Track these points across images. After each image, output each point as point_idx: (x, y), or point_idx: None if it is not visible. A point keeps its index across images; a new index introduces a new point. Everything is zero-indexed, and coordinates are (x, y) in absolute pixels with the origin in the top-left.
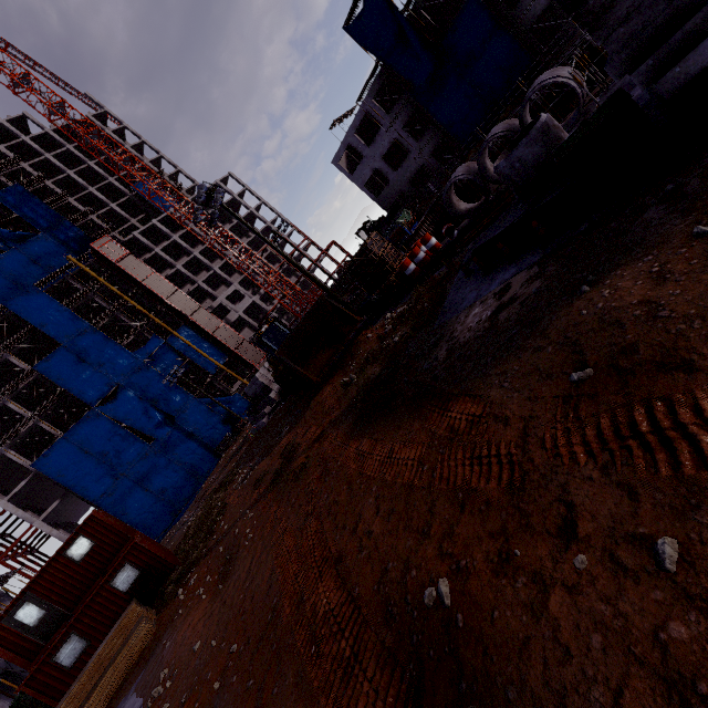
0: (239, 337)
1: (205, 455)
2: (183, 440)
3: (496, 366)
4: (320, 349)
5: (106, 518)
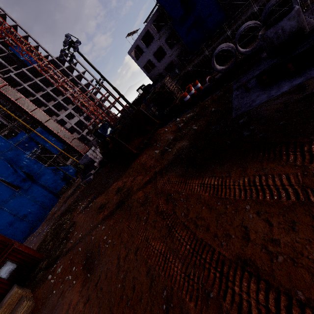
0: (72, 136)
1: (50, 196)
2: (37, 189)
3: None
4: (135, 136)
5: None
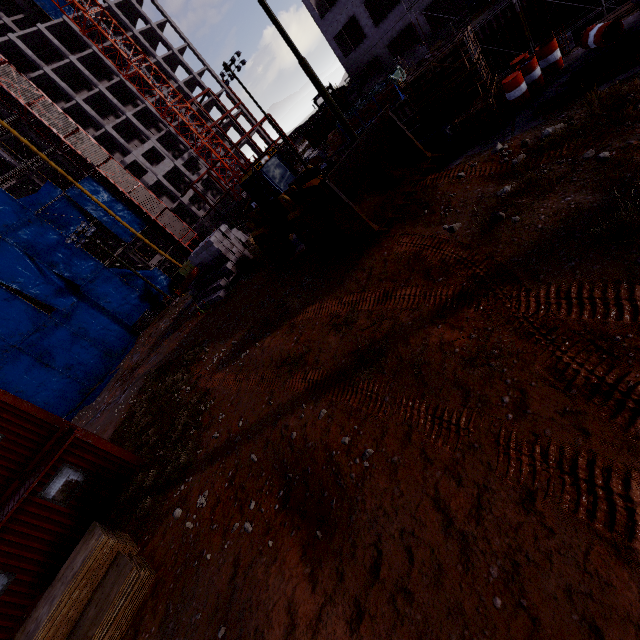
0: (160, 204)
1: (119, 332)
2: (91, 314)
3: None
4: (364, 192)
5: (19, 402)
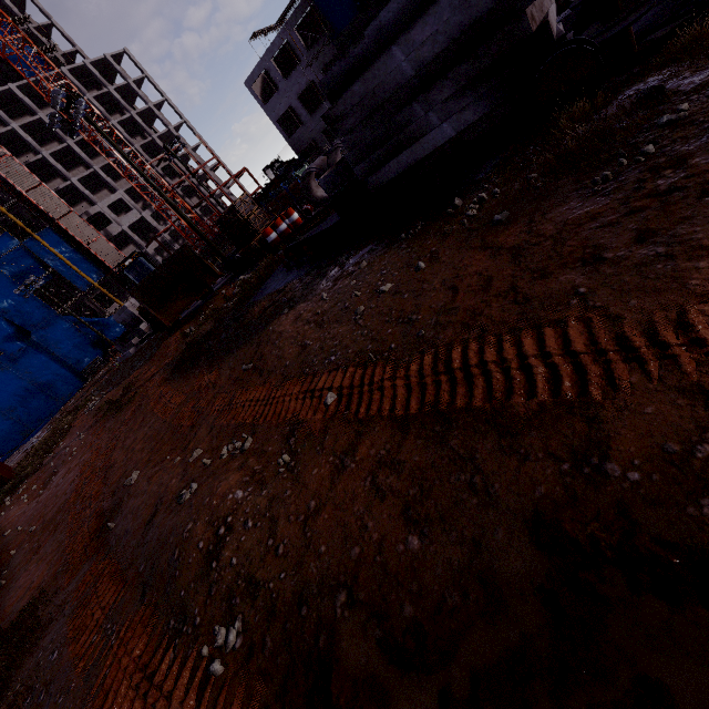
0: (120, 255)
1: (67, 377)
2: (40, 359)
3: (239, 349)
4: (180, 294)
5: None
